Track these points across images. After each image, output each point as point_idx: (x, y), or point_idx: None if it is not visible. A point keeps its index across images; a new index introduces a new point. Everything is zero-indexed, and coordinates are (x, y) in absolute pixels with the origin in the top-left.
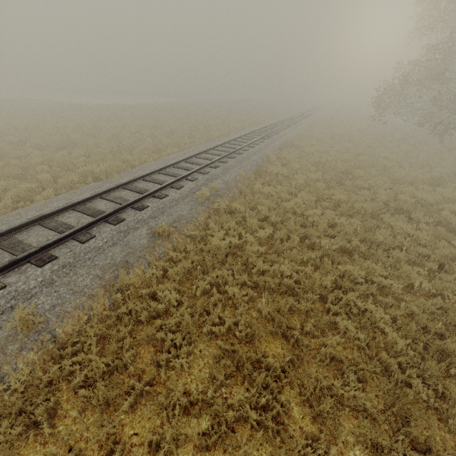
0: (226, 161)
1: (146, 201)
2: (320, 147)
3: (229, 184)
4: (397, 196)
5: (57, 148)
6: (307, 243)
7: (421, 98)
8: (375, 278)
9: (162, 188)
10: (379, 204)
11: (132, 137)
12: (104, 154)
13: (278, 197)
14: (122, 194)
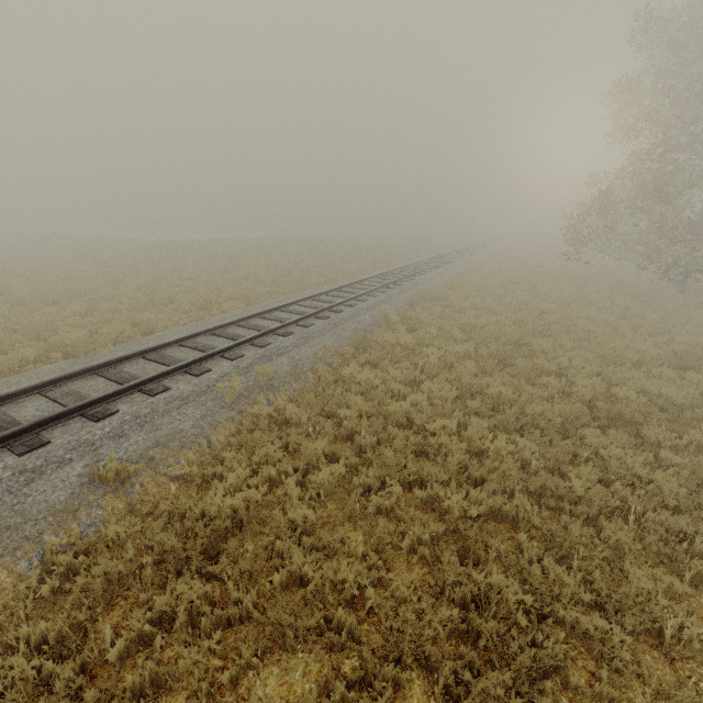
0: (310, 324)
1: (120, 401)
2: (478, 301)
3: (300, 366)
4: (611, 388)
5: (47, 302)
6: (421, 496)
7: (639, 227)
8: (561, 610)
9: (165, 374)
10: (575, 407)
11: (180, 285)
12: (115, 313)
13: (385, 391)
14: (86, 386)
